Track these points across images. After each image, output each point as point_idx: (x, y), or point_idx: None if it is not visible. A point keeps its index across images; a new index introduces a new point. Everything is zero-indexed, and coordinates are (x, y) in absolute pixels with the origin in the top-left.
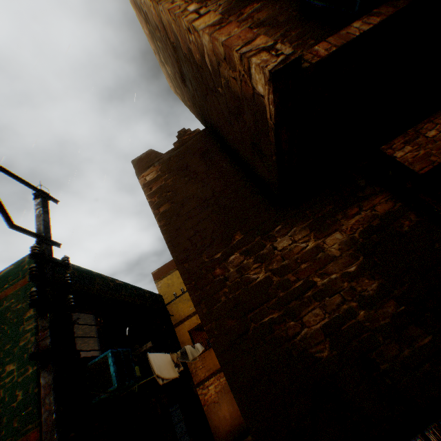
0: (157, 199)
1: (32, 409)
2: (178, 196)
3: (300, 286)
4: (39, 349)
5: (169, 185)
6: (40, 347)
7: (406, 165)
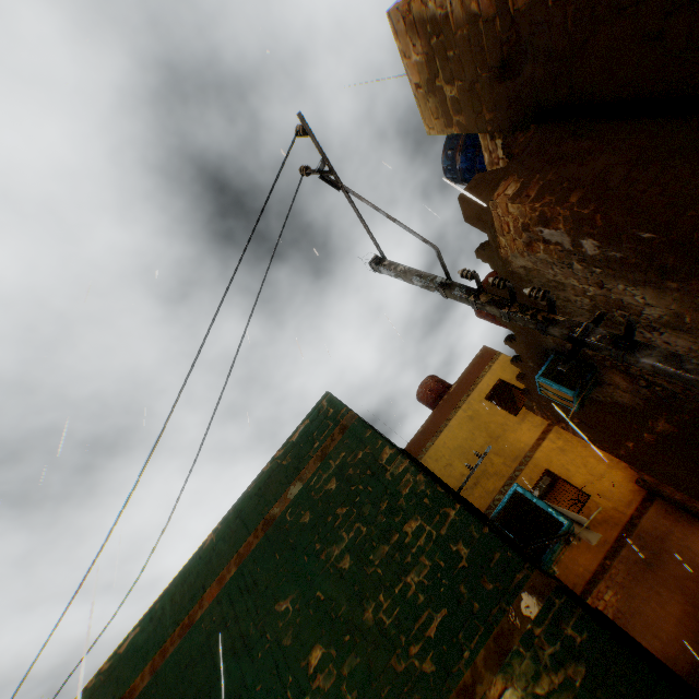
0: (551, 197)
1: (500, 557)
2: (583, 178)
3: None
4: (440, 486)
5: (555, 179)
6: (593, 342)
7: None
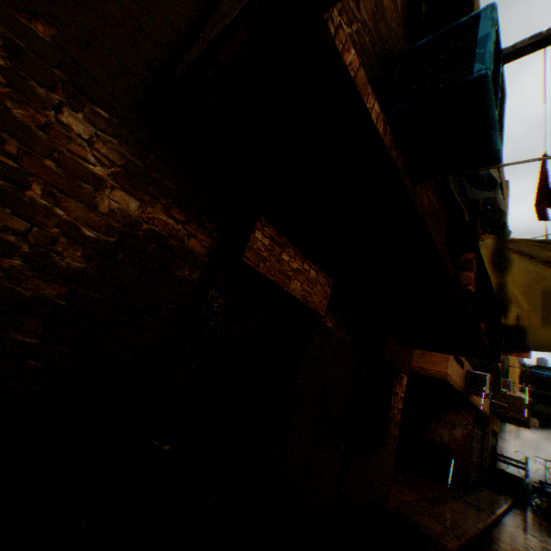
0: None
1: None
2: None
3: (3, 164)
4: None
5: None
6: None
7: (249, 245)
